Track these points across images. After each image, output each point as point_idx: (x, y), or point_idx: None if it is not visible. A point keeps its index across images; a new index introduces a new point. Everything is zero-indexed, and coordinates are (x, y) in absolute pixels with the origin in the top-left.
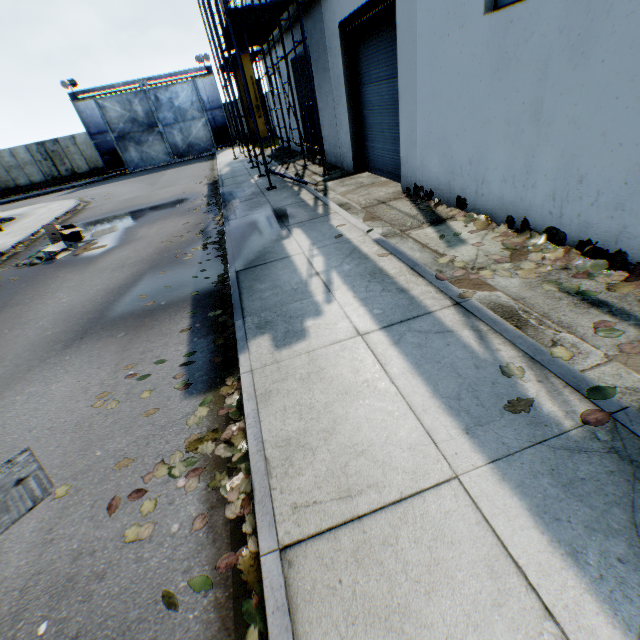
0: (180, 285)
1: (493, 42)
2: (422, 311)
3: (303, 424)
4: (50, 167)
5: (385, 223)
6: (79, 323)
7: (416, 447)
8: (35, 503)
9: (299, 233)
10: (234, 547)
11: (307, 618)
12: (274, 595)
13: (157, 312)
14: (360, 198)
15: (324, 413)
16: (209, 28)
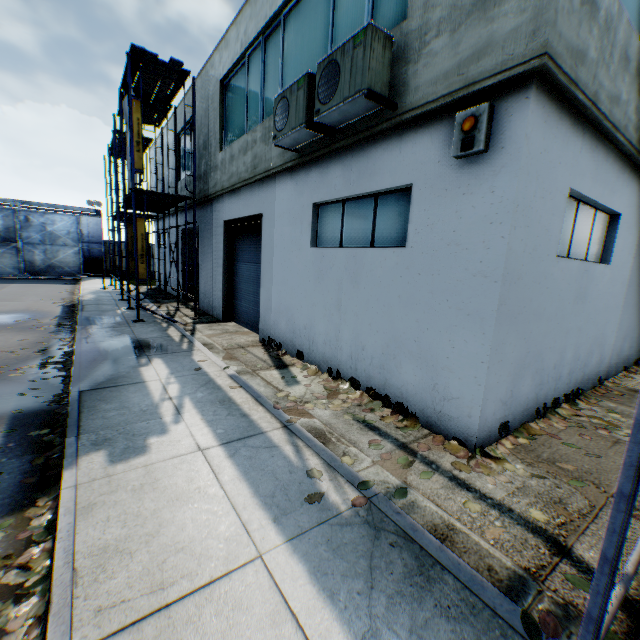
0: None
1: (315, 262)
2: (258, 431)
3: (126, 530)
4: None
5: (241, 363)
6: None
7: (232, 537)
8: None
9: (160, 362)
10: None
11: None
12: None
13: None
14: (224, 341)
15: (151, 518)
16: (111, 187)
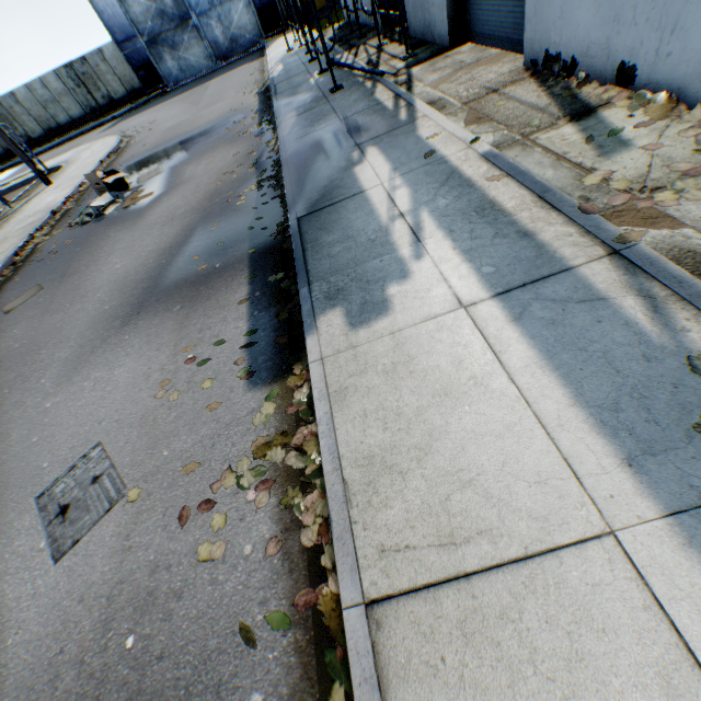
0: (234, 240)
1: None
2: (556, 267)
3: (389, 437)
4: (85, 96)
5: (498, 126)
6: (134, 294)
7: (548, 481)
8: (111, 505)
9: (375, 154)
10: (313, 582)
11: (401, 700)
12: (360, 662)
13: (212, 278)
14: (459, 89)
15: (416, 422)
16: None
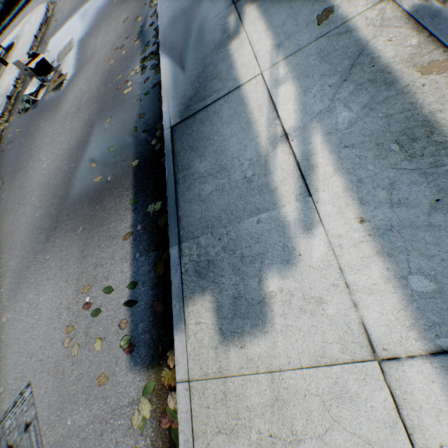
0: (122, 145)
1: None
2: None
3: None
4: None
5: None
6: (53, 203)
7: None
8: None
9: (254, 19)
10: None
11: None
12: None
13: (104, 195)
14: None
15: None
16: None
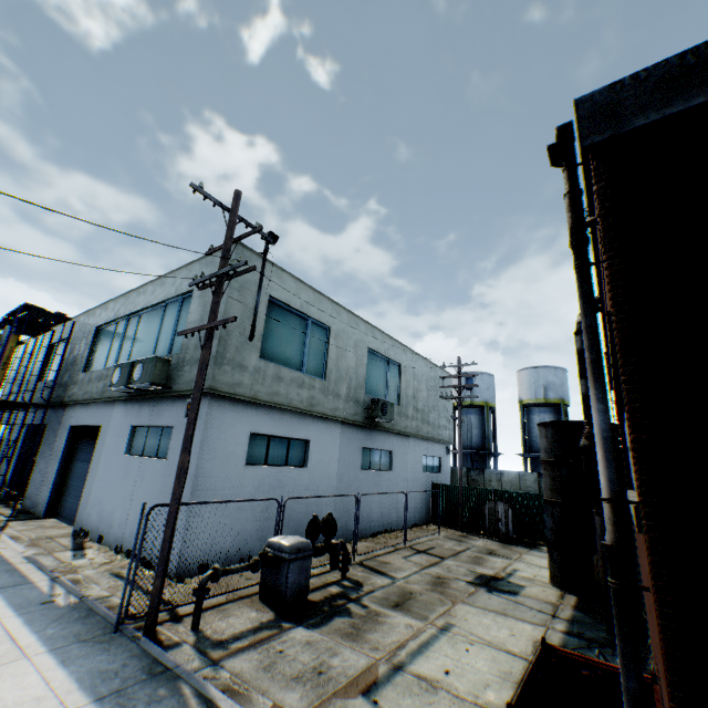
0: None
1: (126, 465)
2: (30, 581)
3: None
4: None
5: (43, 548)
6: None
7: None
8: None
9: None
10: None
11: None
12: None
13: None
14: (35, 534)
15: None
16: None
